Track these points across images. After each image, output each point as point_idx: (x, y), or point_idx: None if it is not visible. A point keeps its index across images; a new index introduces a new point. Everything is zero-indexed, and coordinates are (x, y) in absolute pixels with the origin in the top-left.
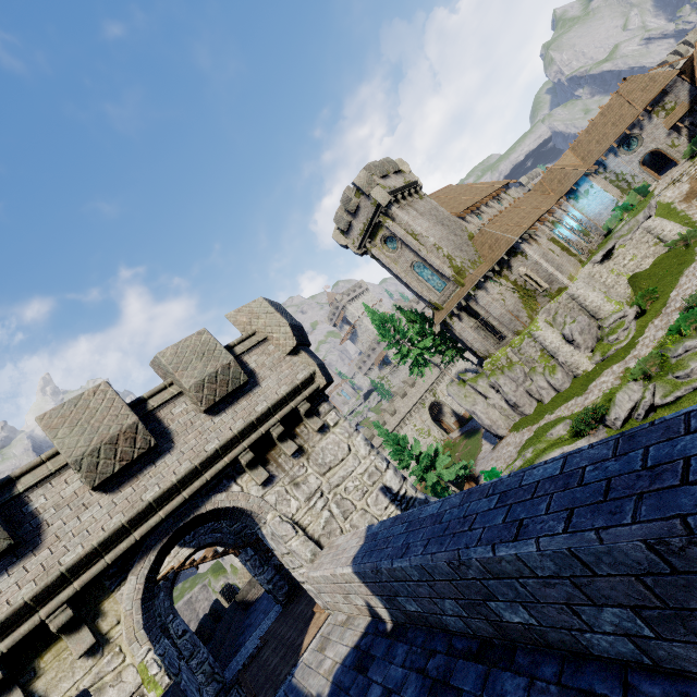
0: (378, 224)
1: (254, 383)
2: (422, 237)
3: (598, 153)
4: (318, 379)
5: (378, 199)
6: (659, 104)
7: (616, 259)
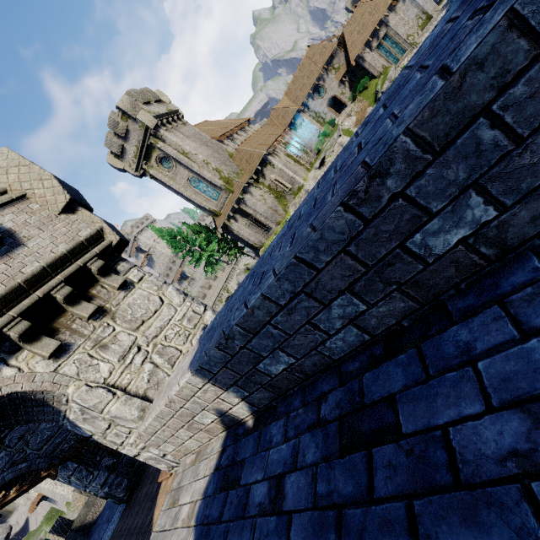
0: (150, 146)
1: (14, 244)
2: (192, 155)
3: (302, 97)
4: (108, 236)
5: (145, 122)
6: (331, 64)
7: (328, 165)
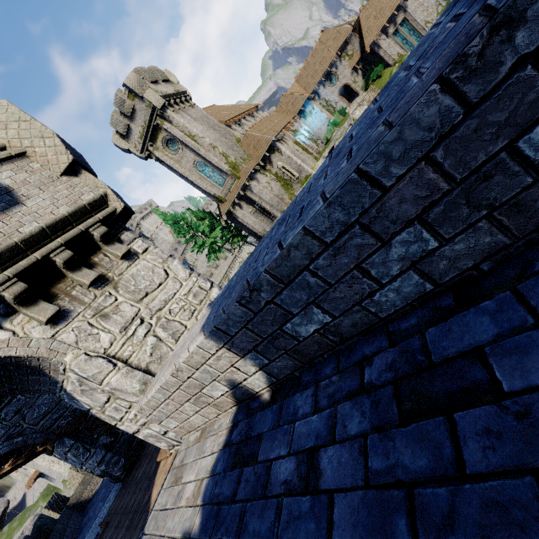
0: (157, 127)
1: (11, 202)
2: (199, 138)
3: (313, 84)
4: (112, 202)
5: (152, 101)
6: (344, 50)
7: None
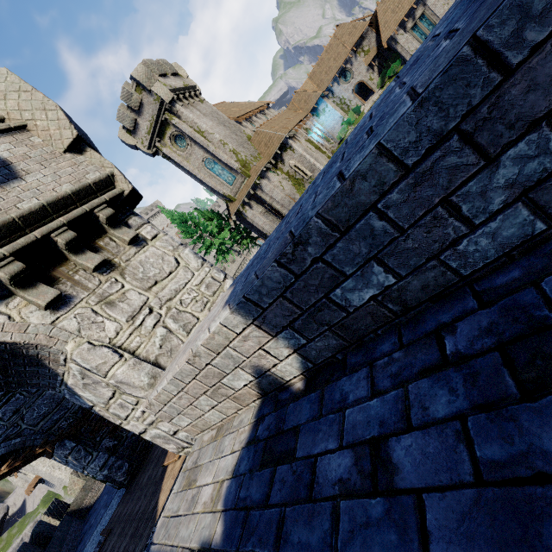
0: (165, 123)
1: (9, 175)
2: (208, 134)
3: (327, 81)
4: (120, 183)
5: (161, 95)
6: (360, 46)
7: None
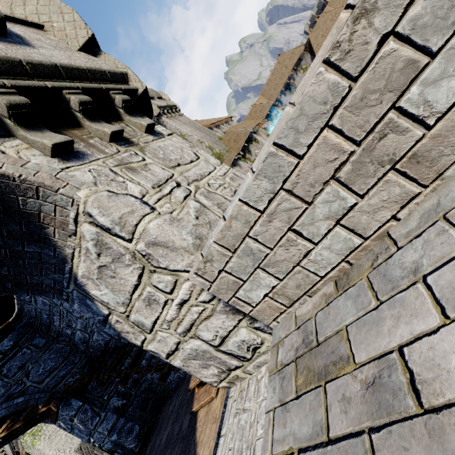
0: None
1: (21, 42)
2: (188, 136)
3: (276, 94)
4: (134, 82)
5: None
6: (299, 66)
7: None
